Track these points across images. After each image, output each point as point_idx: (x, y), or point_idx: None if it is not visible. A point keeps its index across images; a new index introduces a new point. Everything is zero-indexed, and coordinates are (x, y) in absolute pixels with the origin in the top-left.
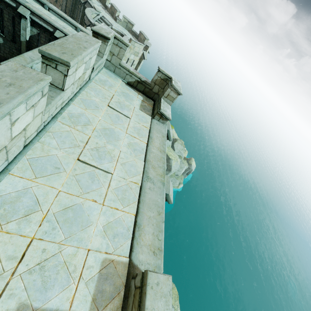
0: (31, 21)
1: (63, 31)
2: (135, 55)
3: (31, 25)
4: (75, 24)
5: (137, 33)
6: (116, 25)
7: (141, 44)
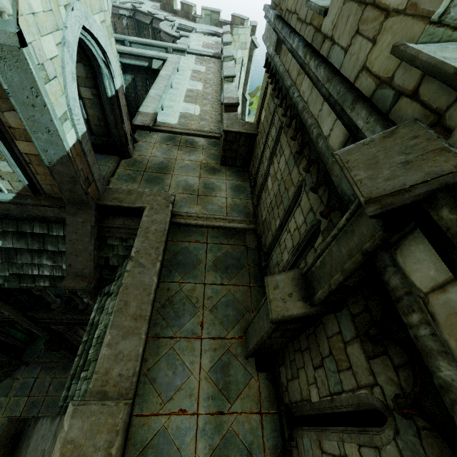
0: (122, 67)
1: (160, 57)
2: (242, 49)
3: (124, 73)
4: (163, 45)
5: (228, 21)
6: (198, 26)
7: (246, 27)
